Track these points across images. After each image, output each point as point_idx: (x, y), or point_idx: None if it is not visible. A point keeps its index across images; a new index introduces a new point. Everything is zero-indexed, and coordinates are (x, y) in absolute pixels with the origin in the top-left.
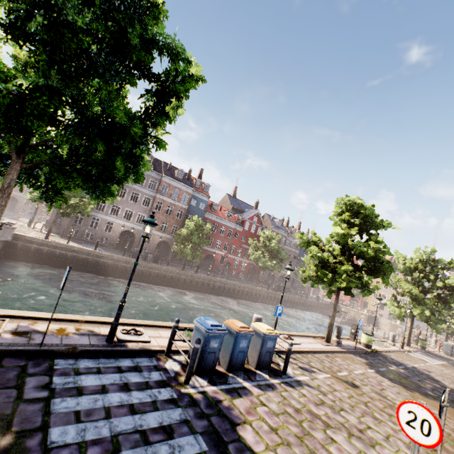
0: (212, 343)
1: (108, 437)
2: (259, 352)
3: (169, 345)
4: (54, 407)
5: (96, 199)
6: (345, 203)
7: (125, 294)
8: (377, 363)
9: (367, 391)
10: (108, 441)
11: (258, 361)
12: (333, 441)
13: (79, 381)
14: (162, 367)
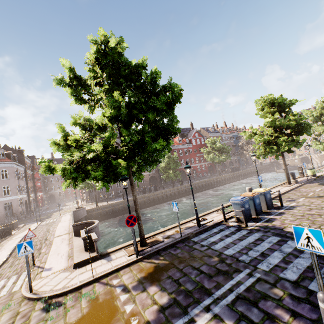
0: (245, 206)
1: (243, 248)
2: (265, 201)
3: (224, 217)
4: (215, 248)
5: (150, 169)
6: (262, 101)
7: (194, 203)
8: None
9: None
10: (245, 248)
11: (267, 206)
12: None
13: (210, 240)
14: (229, 226)
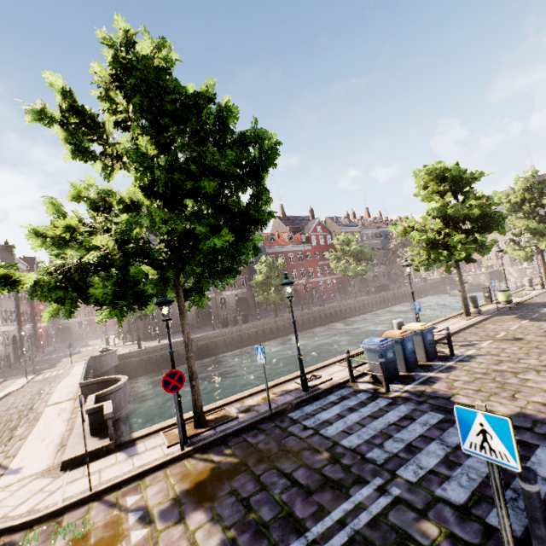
0: (388, 355)
1: (377, 433)
2: (424, 347)
3: (350, 373)
4: (326, 434)
5: (223, 286)
6: (425, 173)
7: (298, 349)
8: (527, 313)
9: (532, 339)
10: (379, 435)
11: (426, 355)
12: (527, 380)
13: (320, 418)
14: (359, 390)
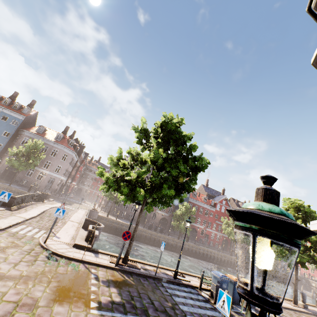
0: (223, 285)
1: (197, 313)
2: None
3: (200, 284)
4: (174, 299)
5: (161, 208)
6: (289, 202)
7: (180, 255)
8: None
9: None
10: (198, 314)
11: None
12: None
13: (175, 292)
14: (200, 294)
